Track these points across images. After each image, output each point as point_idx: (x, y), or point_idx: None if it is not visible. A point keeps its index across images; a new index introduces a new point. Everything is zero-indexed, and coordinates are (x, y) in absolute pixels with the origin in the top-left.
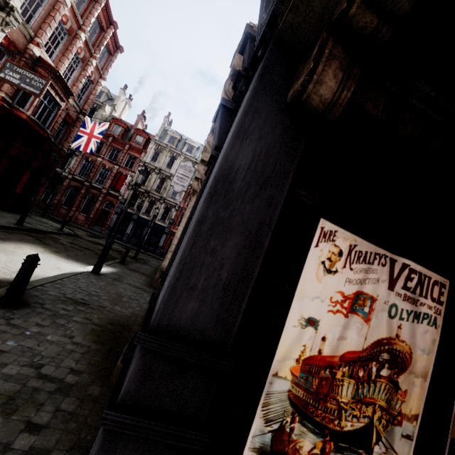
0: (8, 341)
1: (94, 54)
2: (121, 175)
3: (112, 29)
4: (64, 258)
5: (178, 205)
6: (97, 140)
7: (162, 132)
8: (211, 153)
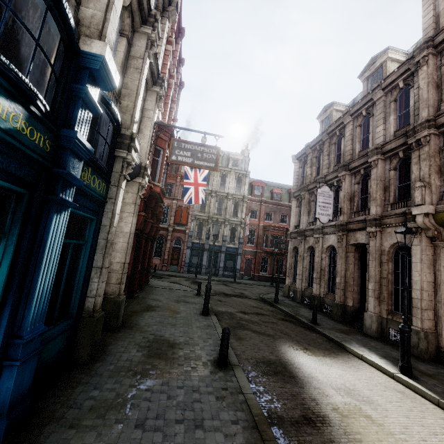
0: None
1: (174, 98)
2: (183, 209)
3: (181, 67)
4: (332, 357)
5: (243, 223)
6: (204, 188)
7: None
8: None
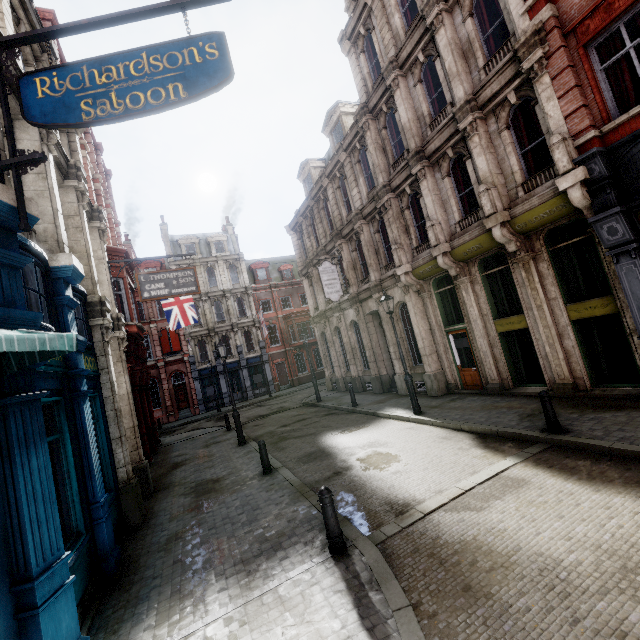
0: (637, 427)
1: (107, 201)
2: (169, 331)
3: (100, 155)
4: (365, 427)
5: (257, 322)
6: (190, 303)
7: (170, 247)
8: (635, 246)
